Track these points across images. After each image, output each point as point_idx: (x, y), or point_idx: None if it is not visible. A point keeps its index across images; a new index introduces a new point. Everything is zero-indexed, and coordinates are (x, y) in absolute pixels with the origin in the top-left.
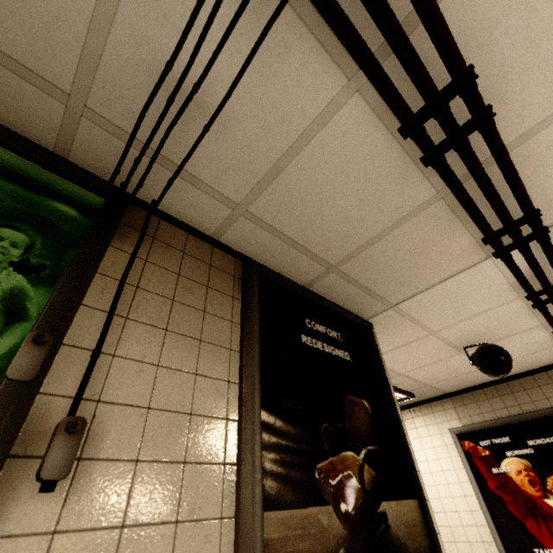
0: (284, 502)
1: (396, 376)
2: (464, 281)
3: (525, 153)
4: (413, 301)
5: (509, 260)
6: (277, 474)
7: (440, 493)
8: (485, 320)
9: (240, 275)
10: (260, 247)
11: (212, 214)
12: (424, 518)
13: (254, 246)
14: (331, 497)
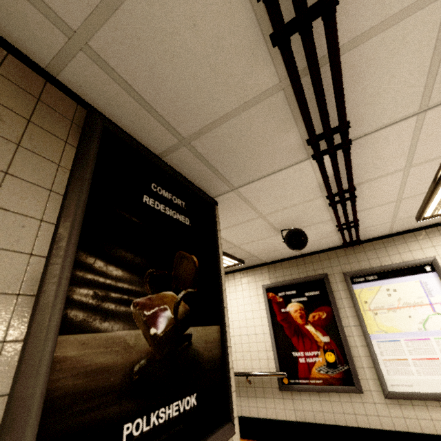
0: (90, 327)
1: (233, 247)
2: (289, 176)
3: (352, 61)
4: (250, 187)
5: (321, 162)
6: (87, 305)
7: (248, 324)
8: (298, 210)
9: (81, 123)
10: (109, 100)
11: (42, 37)
12: (222, 337)
13: (102, 97)
14: (143, 324)
